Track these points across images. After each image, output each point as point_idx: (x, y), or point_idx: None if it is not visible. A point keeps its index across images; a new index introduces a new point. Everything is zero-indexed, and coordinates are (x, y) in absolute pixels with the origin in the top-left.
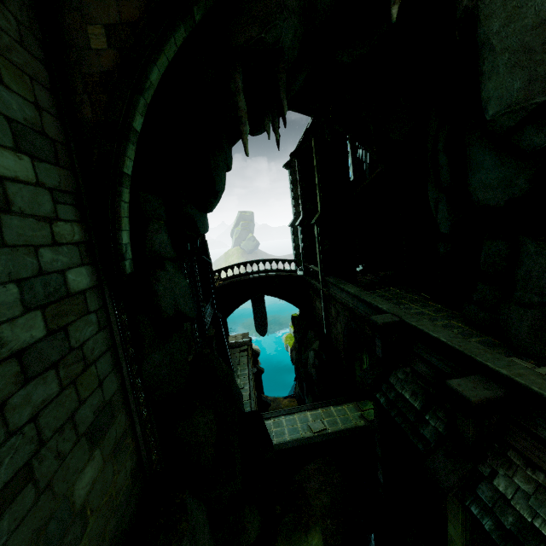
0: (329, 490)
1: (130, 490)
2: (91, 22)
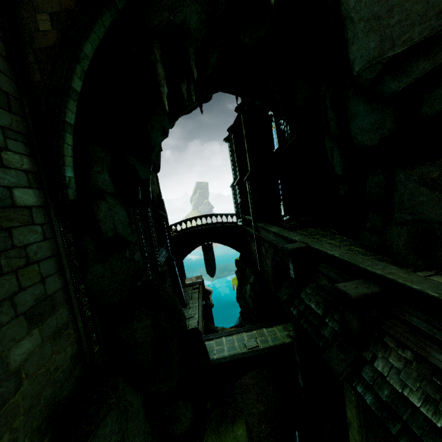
0: (265, 400)
1: (69, 370)
2: (39, 11)
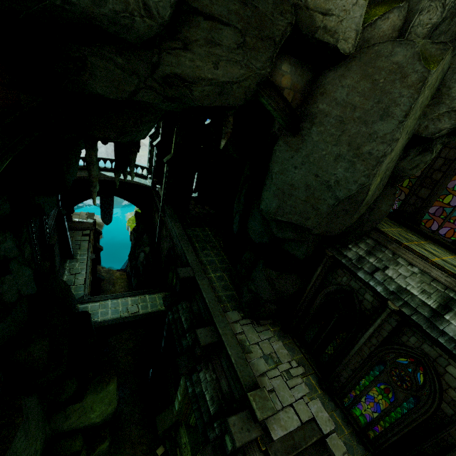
0: (135, 339)
1: None
2: None
